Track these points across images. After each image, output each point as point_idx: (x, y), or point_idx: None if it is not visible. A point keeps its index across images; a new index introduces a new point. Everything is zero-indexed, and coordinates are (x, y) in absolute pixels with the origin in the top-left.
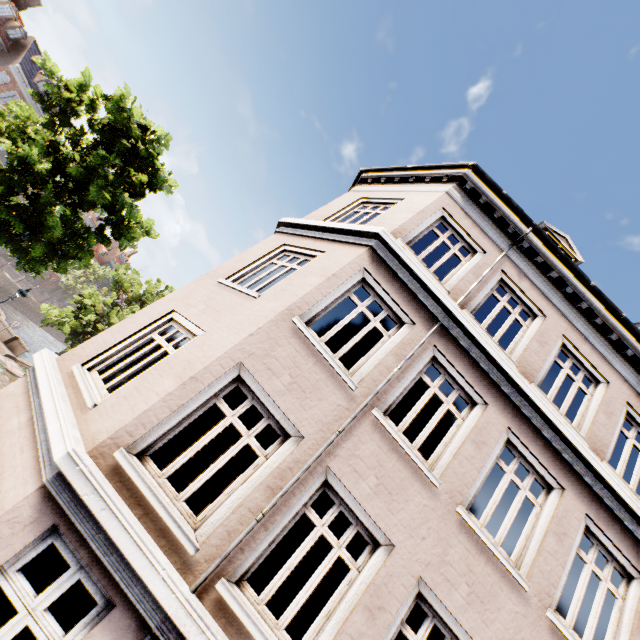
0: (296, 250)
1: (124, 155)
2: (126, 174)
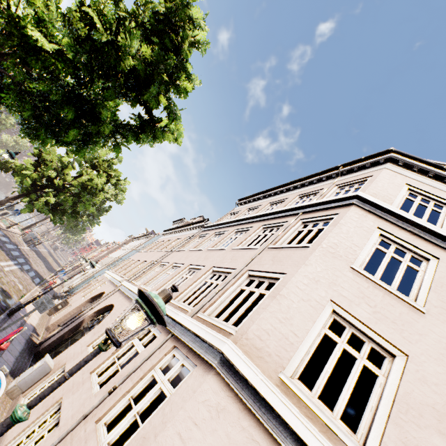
0: (397, 241)
1: (163, 49)
2: (178, 79)
